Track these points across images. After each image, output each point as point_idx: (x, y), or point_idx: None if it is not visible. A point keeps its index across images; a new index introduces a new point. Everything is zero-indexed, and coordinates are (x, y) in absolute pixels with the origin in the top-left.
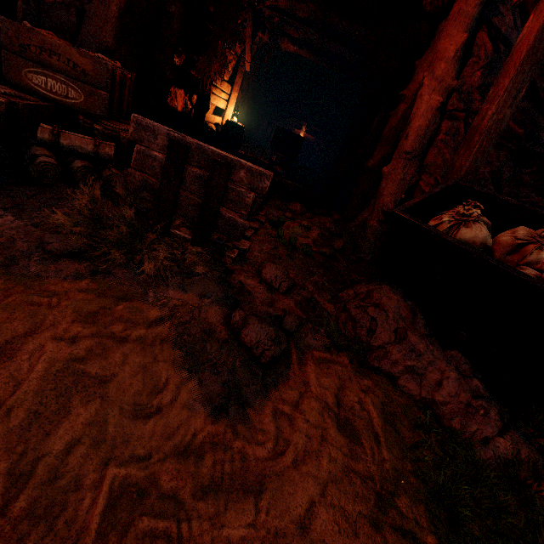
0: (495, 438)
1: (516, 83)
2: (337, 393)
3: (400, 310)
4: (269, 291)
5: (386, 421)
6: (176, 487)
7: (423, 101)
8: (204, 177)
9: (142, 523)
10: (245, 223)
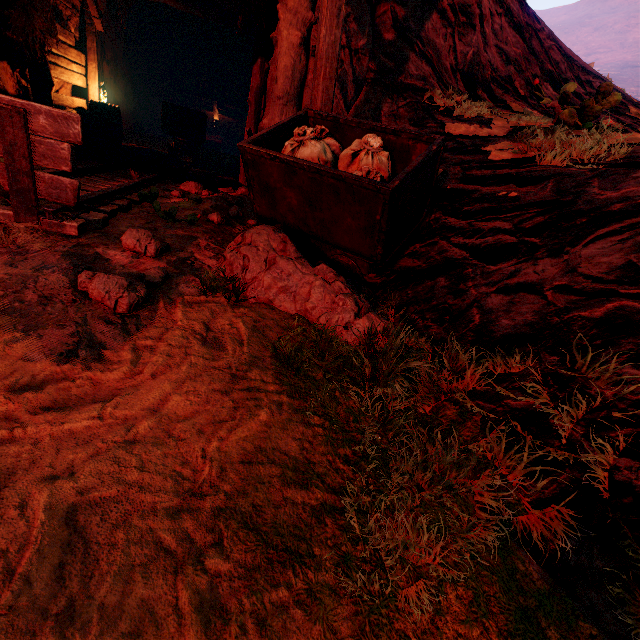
0: (355, 322)
1: (334, 1)
2: (209, 323)
3: (271, 242)
4: (135, 258)
5: (255, 331)
6: (8, 411)
7: (284, 38)
8: None
9: None
10: (73, 182)
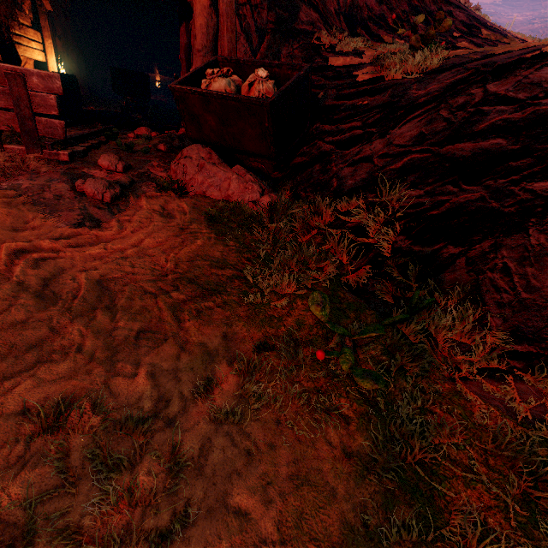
0: (261, 199)
1: None
2: (164, 206)
3: (201, 154)
4: (109, 174)
5: (194, 208)
6: (53, 247)
7: (197, 2)
8: (6, 91)
9: (34, 255)
10: (61, 122)
